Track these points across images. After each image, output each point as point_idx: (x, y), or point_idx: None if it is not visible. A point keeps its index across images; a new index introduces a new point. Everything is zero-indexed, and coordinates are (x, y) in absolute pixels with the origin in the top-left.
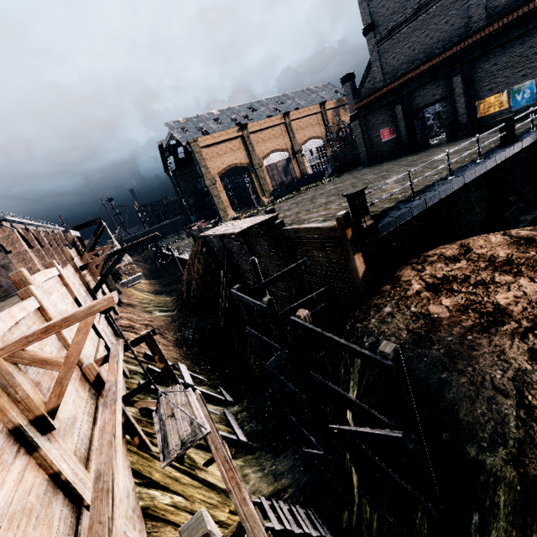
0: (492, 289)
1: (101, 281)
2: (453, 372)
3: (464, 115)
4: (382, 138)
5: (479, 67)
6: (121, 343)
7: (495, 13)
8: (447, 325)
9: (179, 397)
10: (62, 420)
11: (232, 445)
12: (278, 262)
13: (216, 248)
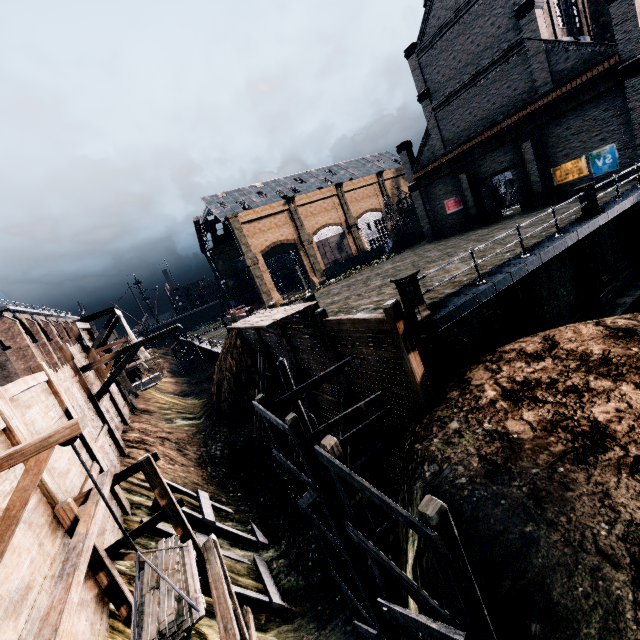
0: (586, 399)
1: (106, 385)
2: (541, 524)
3: (538, 183)
4: (447, 210)
5: (550, 132)
6: (110, 473)
7: (561, 77)
8: (531, 450)
9: (172, 556)
10: (5, 595)
11: (262, 610)
12: (321, 359)
13: (252, 341)
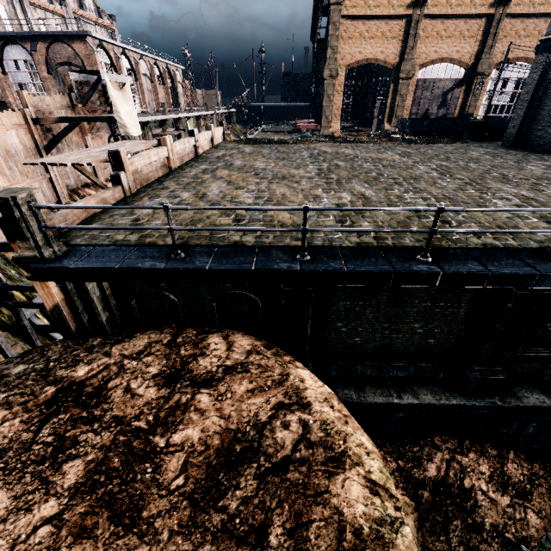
0: (29, 470)
1: (51, 143)
2: None
3: None
4: None
5: None
6: None
7: None
8: None
9: None
10: None
11: None
12: None
13: None
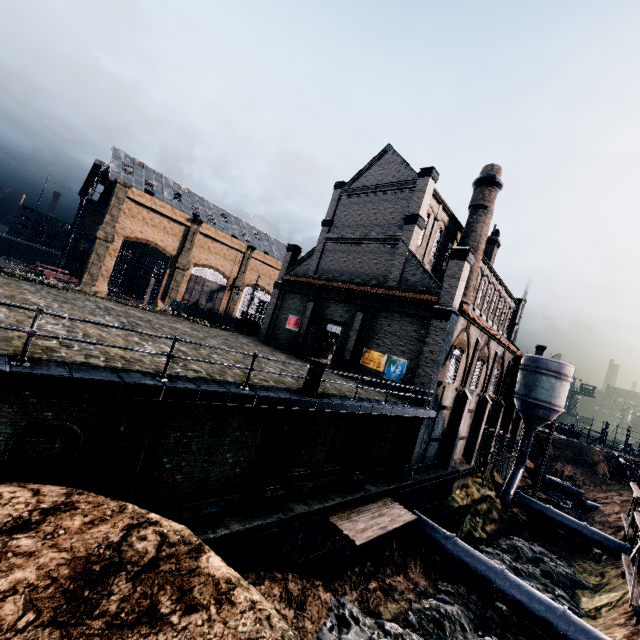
0: None
1: None
2: None
3: (350, 352)
4: (287, 324)
5: (379, 319)
6: None
7: (405, 284)
8: None
9: None
10: None
11: None
12: None
13: None
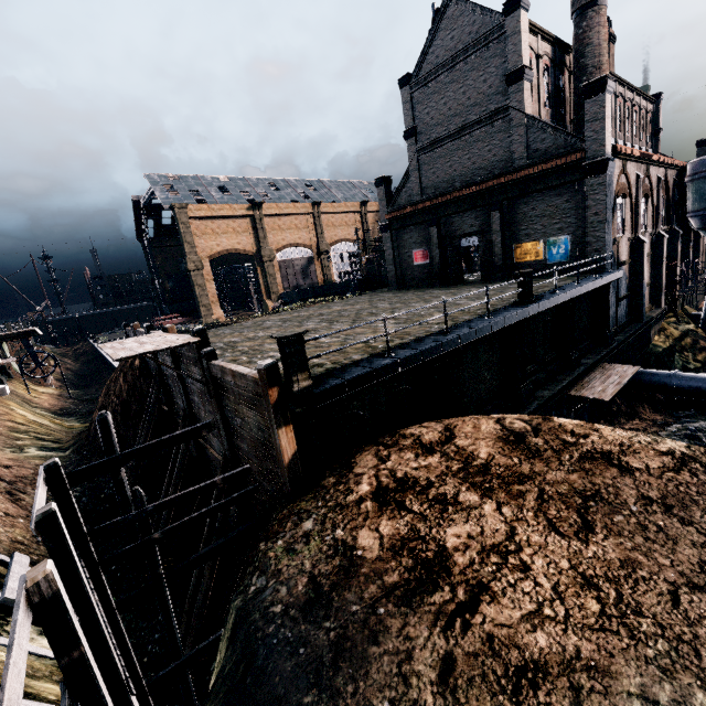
0: (448, 515)
1: None
2: (324, 694)
3: (500, 256)
4: (414, 260)
5: (518, 208)
6: None
7: (536, 156)
8: (365, 576)
9: None
10: None
11: None
12: (209, 407)
13: (151, 364)
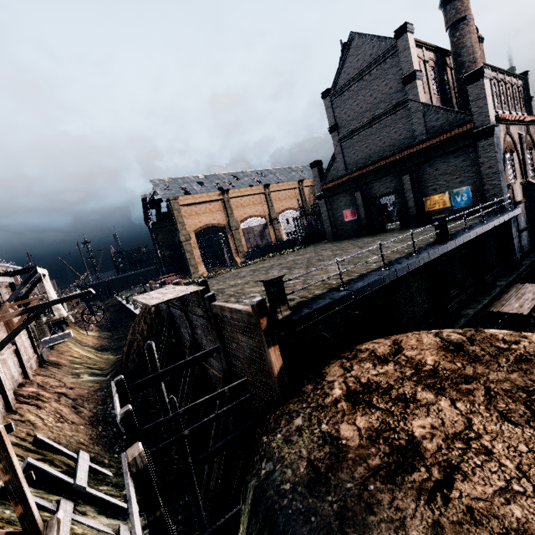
0: (410, 410)
1: (6, 340)
2: None
3: (414, 207)
4: (345, 218)
5: (424, 170)
6: None
7: (433, 131)
8: (352, 460)
9: None
10: None
11: None
12: (210, 337)
13: (163, 309)
